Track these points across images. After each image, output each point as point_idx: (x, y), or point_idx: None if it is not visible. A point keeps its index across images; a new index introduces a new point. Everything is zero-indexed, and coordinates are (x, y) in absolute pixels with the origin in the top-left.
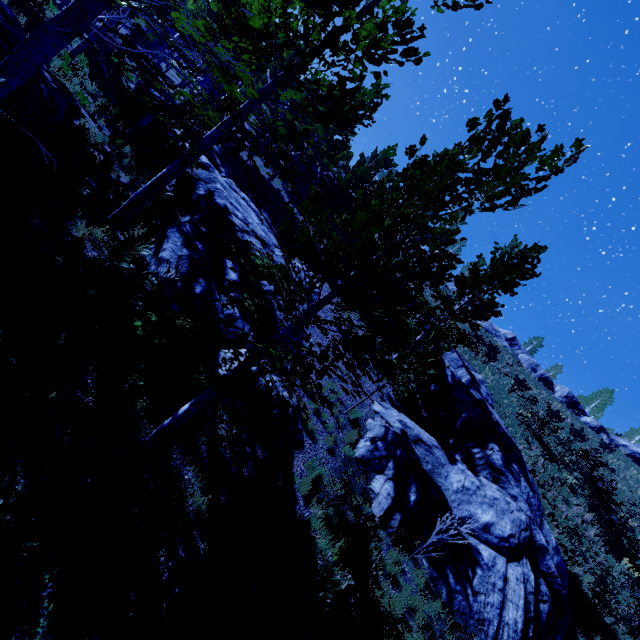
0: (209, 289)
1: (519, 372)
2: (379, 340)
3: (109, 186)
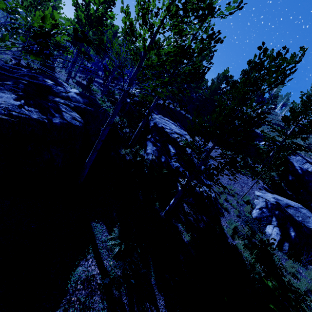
0: (166, 159)
1: None
2: (249, 161)
3: (125, 135)
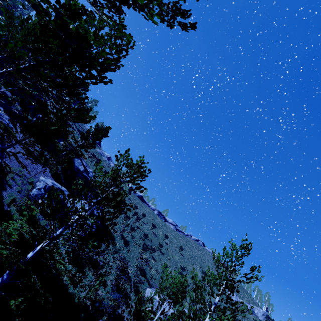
0: None
1: (109, 170)
2: (46, 153)
3: None
